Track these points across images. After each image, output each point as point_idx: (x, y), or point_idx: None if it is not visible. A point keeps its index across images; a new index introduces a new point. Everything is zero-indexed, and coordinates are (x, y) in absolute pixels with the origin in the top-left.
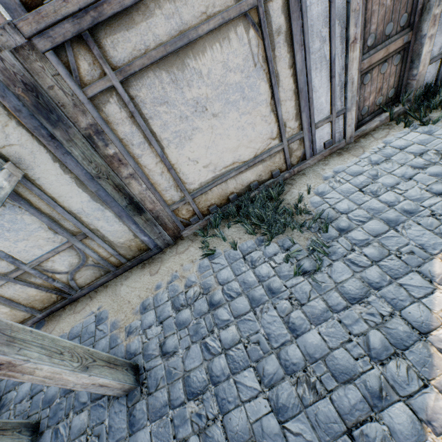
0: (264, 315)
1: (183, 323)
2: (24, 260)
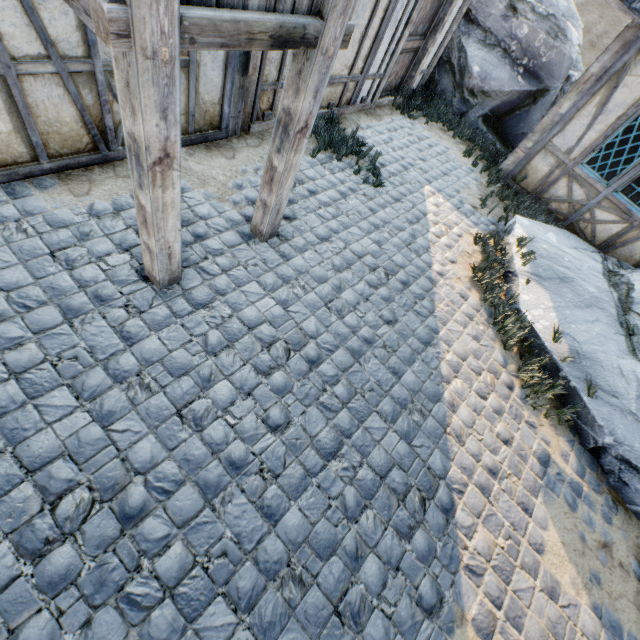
0: (352, 202)
1: (292, 201)
2: (101, 51)
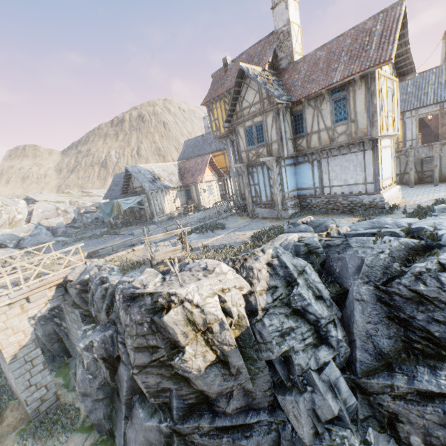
0: None
1: None
2: (423, 170)
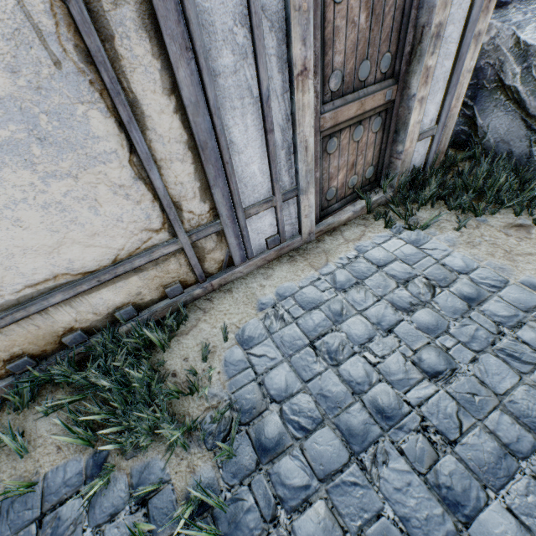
0: None
1: None
2: None
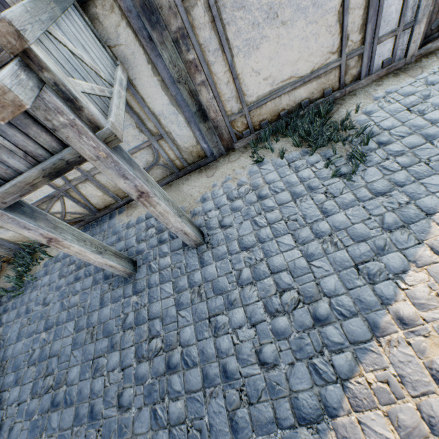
0: (302, 203)
1: (236, 209)
2: None
